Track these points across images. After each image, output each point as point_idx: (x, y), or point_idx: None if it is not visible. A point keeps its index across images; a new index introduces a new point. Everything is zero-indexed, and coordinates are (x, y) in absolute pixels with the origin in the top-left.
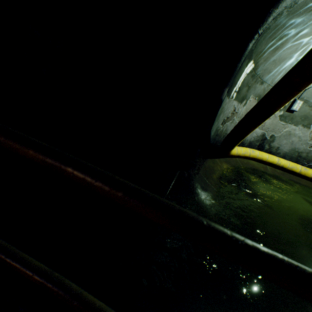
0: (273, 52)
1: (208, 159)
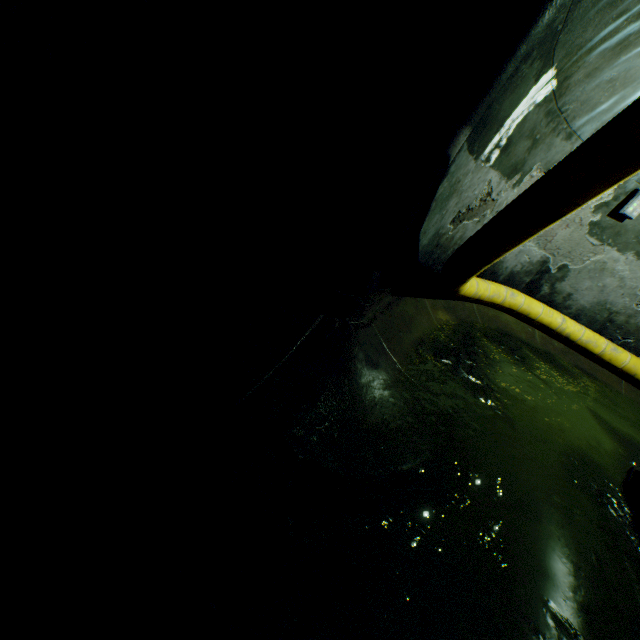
0: (615, 57)
1: (406, 298)
